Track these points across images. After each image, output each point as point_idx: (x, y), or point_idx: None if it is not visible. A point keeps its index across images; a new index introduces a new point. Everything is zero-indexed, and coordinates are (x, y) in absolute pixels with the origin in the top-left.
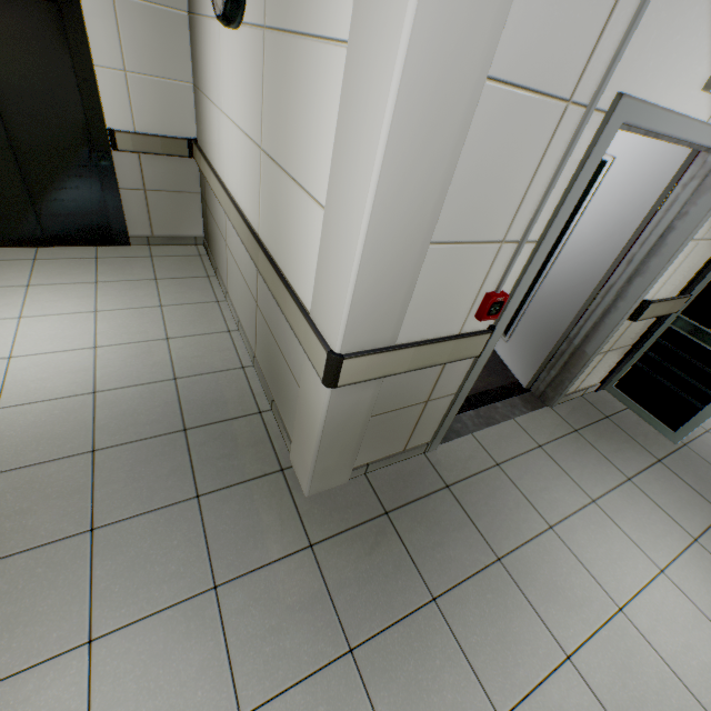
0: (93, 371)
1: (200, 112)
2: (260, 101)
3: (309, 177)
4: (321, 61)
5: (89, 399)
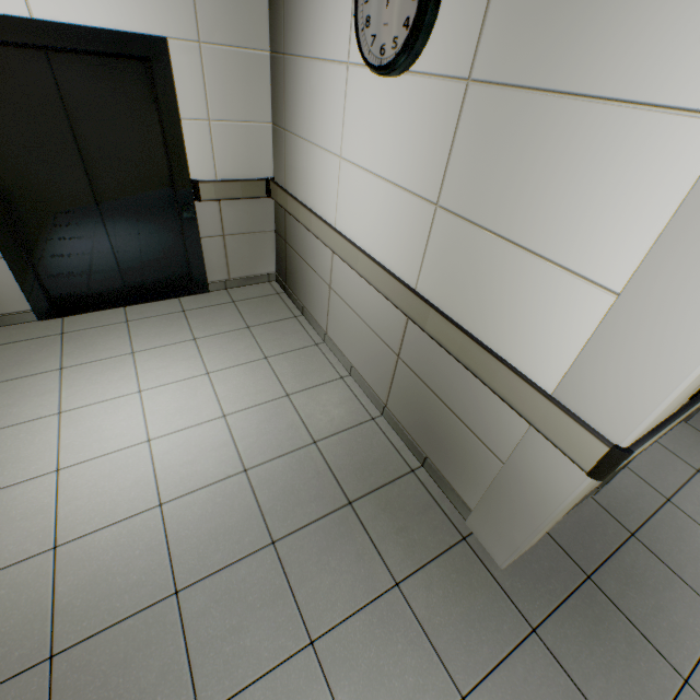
0: (234, 445)
1: (285, 153)
2: (442, 156)
3: (567, 250)
4: (629, 129)
5: (243, 479)
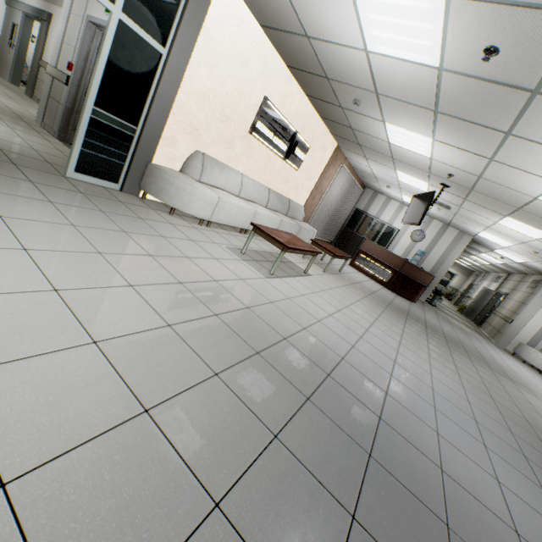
0: None
1: None
2: None
3: None
4: None
5: None
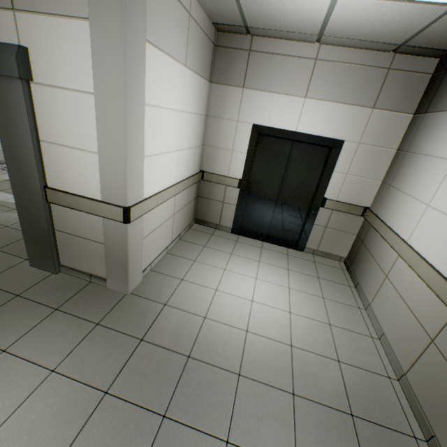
0: (289, 329)
1: (384, 196)
2: None
3: None
4: None
5: (288, 349)
